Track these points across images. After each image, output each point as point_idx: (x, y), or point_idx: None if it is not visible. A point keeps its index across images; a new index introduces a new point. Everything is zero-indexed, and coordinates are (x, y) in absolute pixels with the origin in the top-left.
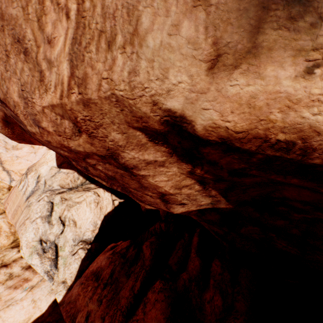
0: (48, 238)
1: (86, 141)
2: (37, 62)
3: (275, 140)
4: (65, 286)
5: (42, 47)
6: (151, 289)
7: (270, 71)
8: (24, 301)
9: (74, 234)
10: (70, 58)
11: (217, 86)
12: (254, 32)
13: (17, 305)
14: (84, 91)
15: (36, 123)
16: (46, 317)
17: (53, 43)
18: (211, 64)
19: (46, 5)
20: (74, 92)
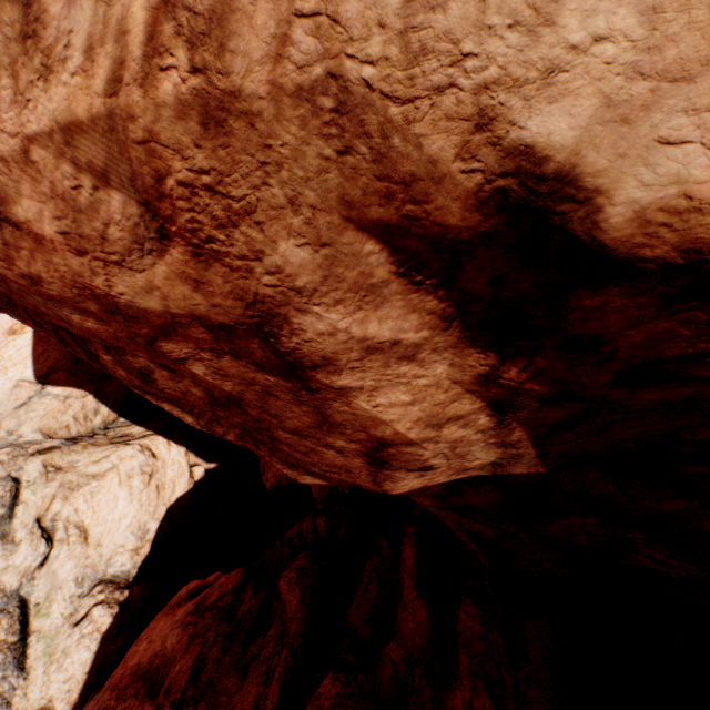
0: None
1: (179, 273)
2: None
3: None
4: None
5: None
6: (312, 702)
7: None
8: None
9: (82, 564)
10: None
11: None
12: None
13: None
14: (213, 62)
15: None
16: None
17: None
18: None
19: None
20: (174, 63)
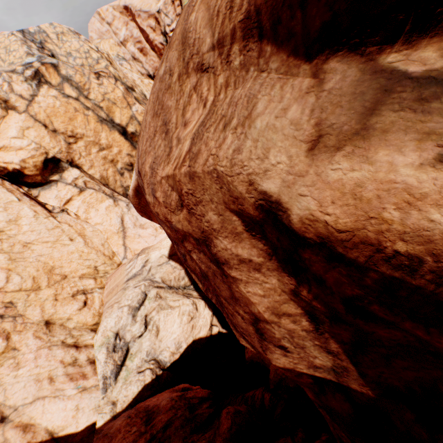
0: (125, 335)
1: (185, 217)
2: (171, 140)
3: (392, 251)
4: (112, 410)
5: (179, 128)
6: None
7: (382, 156)
8: (70, 401)
9: (151, 345)
10: (193, 137)
11: (317, 169)
12: (366, 113)
13: (62, 402)
14: (193, 164)
15: (153, 193)
16: (77, 441)
17: (187, 126)
18: (312, 145)
19: (192, 98)
20: (186, 164)
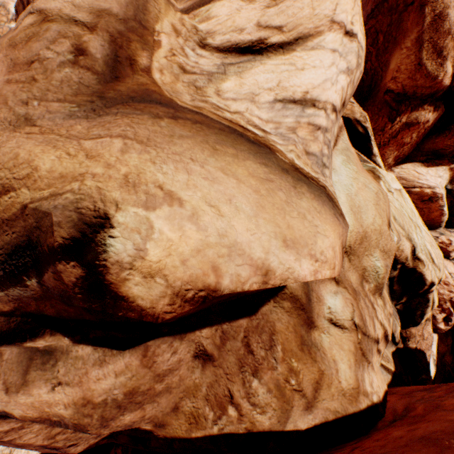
0: None
1: None
2: None
3: (54, 420)
4: None
5: None
6: None
7: (36, 391)
8: None
9: None
10: None
11: (14, 399)
12: (25, 373)
13: None
14: None
15: None
16: None
17: None
18: (7, 390)
19: None
20: None
